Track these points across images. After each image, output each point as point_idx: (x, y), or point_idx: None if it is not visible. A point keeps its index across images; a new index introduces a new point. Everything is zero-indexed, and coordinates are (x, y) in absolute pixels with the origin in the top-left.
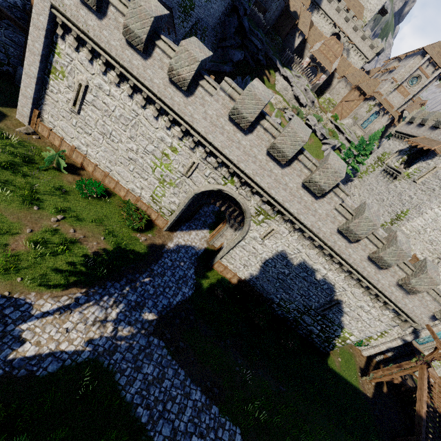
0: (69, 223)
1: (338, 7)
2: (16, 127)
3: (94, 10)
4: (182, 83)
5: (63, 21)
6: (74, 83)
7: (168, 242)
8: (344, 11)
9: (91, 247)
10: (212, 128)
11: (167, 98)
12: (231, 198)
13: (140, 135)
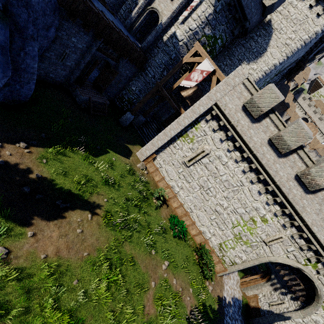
0: (171, 270)
1: (310, 104)
2: (136, 163)
3: (251, 116)
4: (312, 185)
5: (218, 114)
6: (197, 148)
7: (223, 291)
8: (313, 107)
9: (187, 304)
10: (321, 223)
11: (285, 187)
12: (300, 274)
13: (236, 199)
